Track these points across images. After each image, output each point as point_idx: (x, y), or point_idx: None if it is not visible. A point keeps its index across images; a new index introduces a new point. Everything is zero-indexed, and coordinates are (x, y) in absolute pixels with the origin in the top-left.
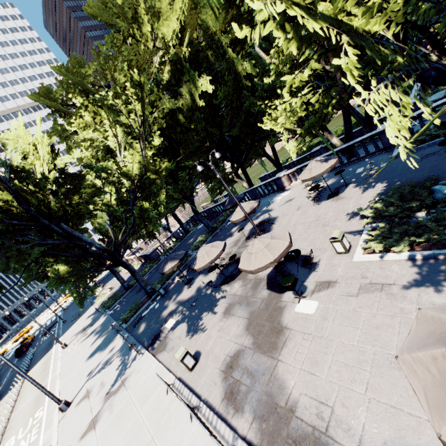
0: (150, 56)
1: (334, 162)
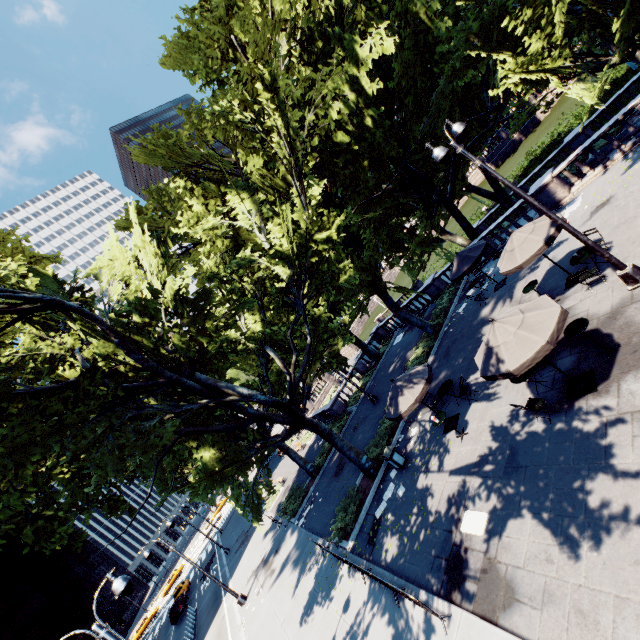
0: (273, 34)
1: None
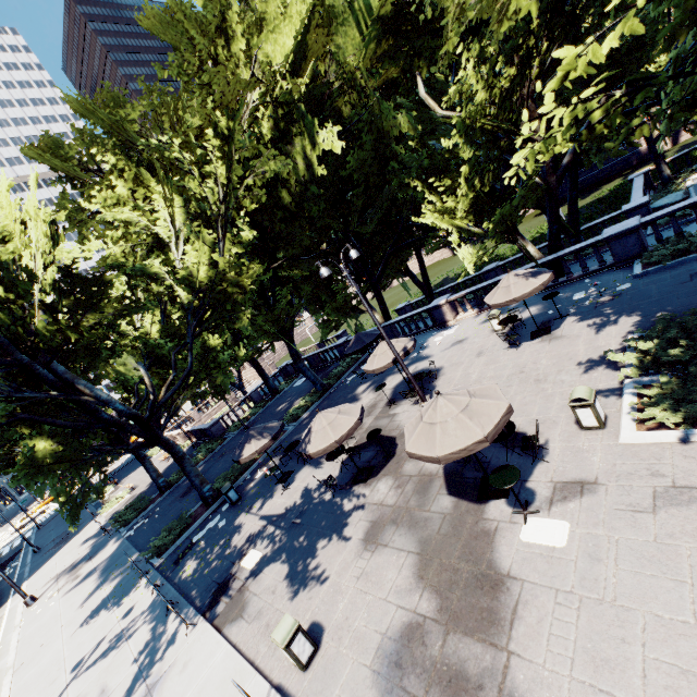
0: (247, 88)
1: (548, 277)
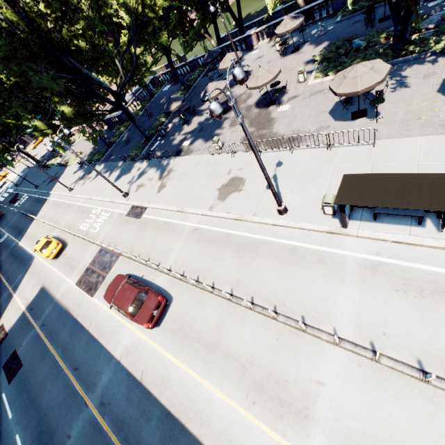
0: None
1: (302, 20)
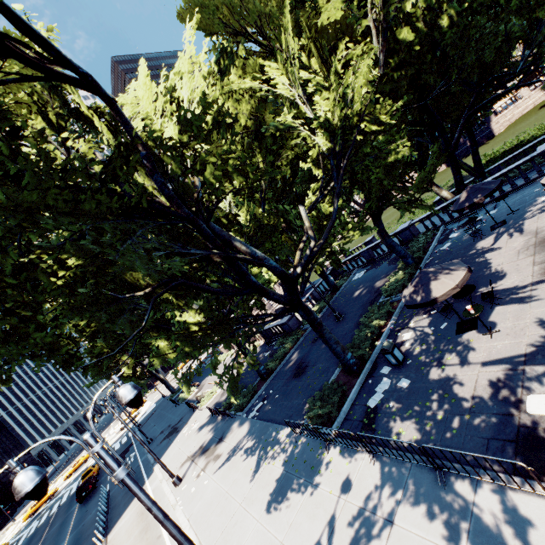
0: None
1: None
